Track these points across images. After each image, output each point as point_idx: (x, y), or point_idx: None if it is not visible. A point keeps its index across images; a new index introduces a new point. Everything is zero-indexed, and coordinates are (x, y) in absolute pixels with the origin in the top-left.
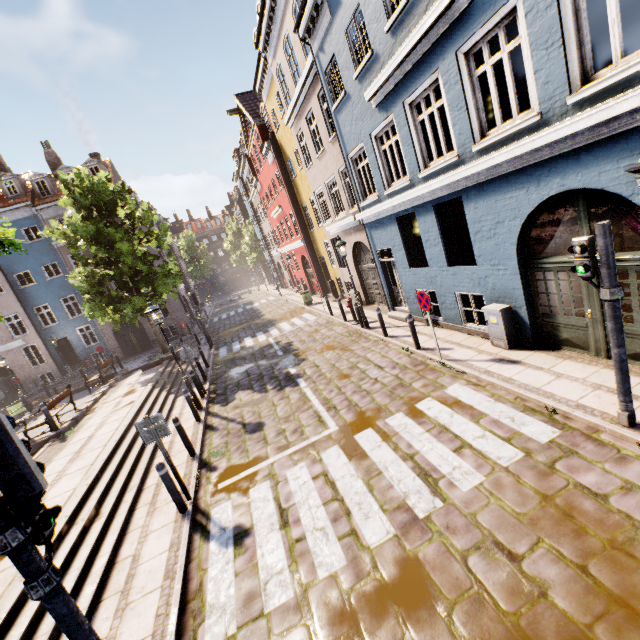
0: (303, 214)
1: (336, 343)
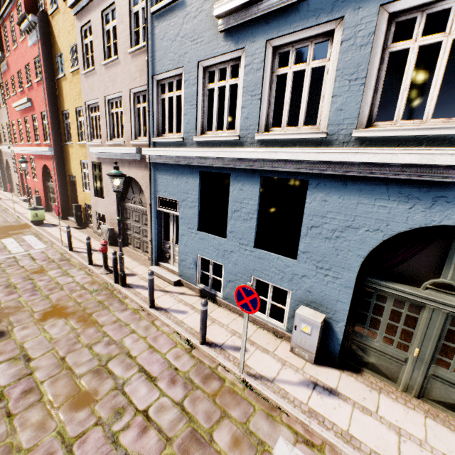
0: (61, 121)
1: (72, 303)
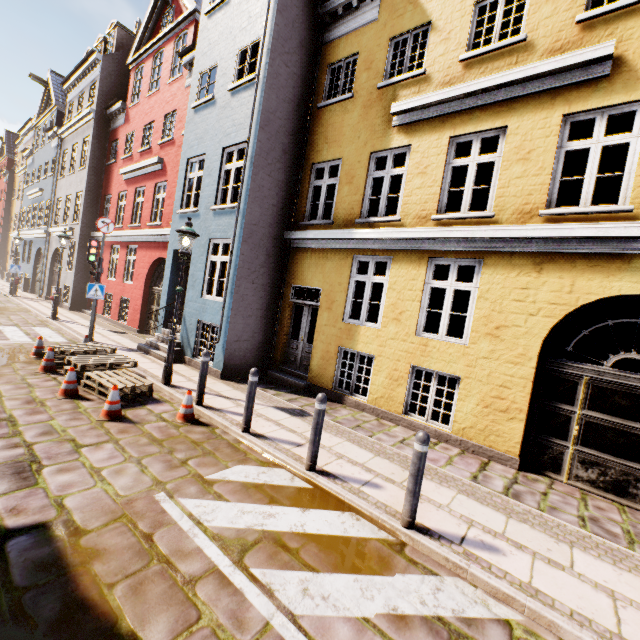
0: (10, 221)
1: None
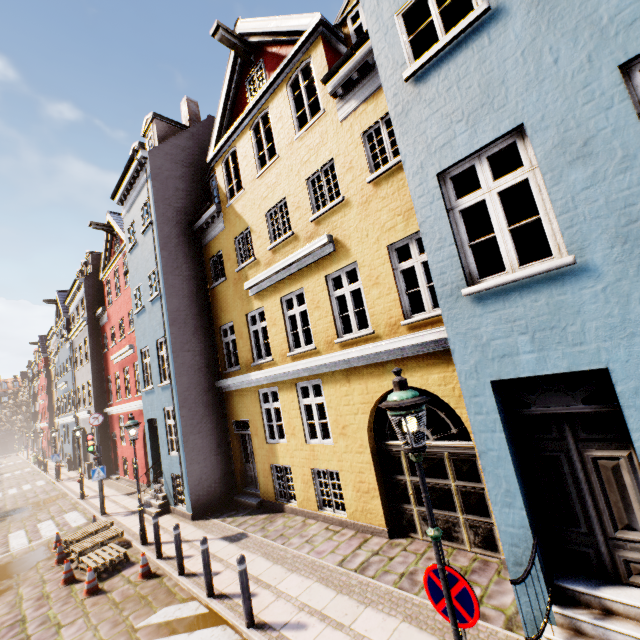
0: (54, 408)
1: (24, 477)
